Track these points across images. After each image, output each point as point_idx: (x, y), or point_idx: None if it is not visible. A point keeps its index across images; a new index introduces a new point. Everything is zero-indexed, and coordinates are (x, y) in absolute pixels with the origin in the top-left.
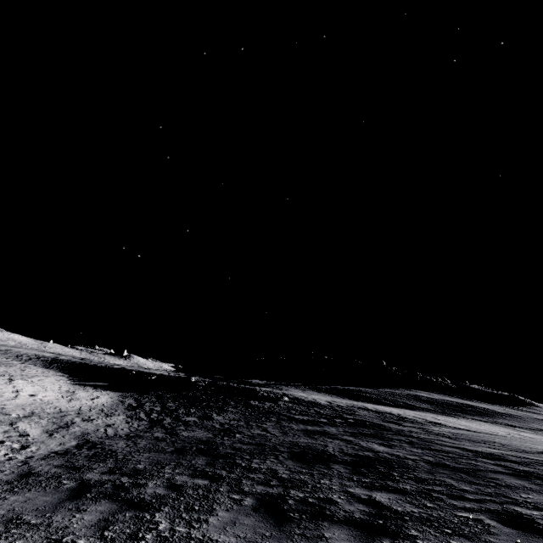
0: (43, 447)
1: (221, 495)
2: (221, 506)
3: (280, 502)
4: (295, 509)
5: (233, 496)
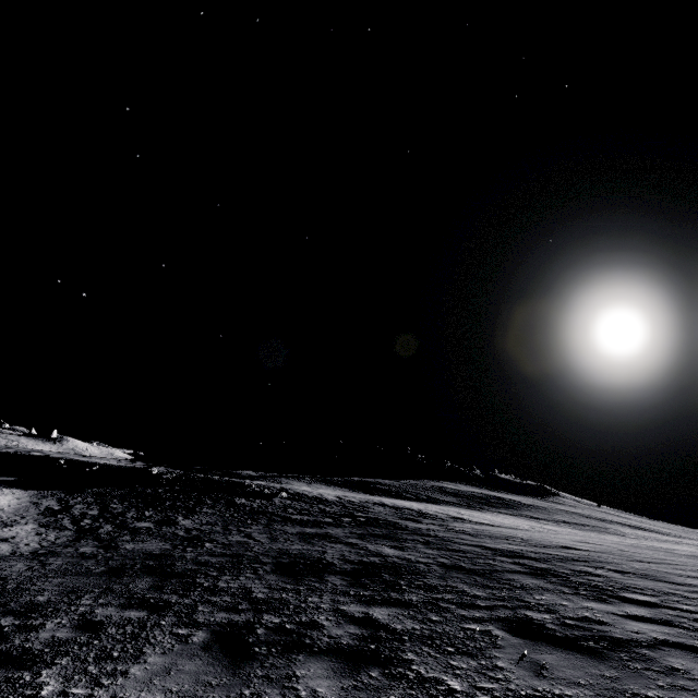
0: None
1: (159, 632)
2: (155, 647)
3: (245, 633)
4: (264, 641)
5: (179, 631)
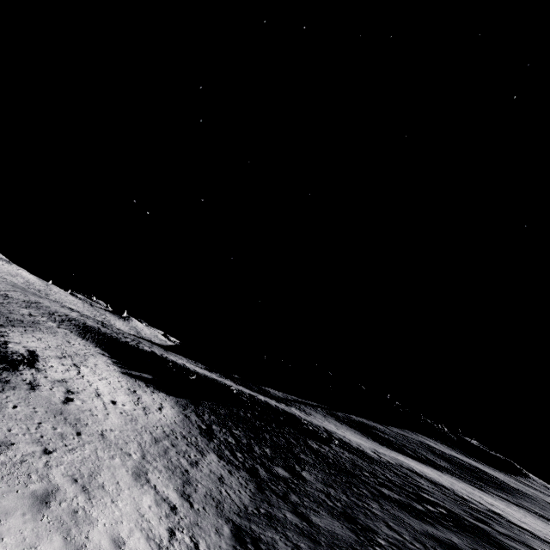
0: (209, 541)
1: None
2: None
3: None
4: None
5: None
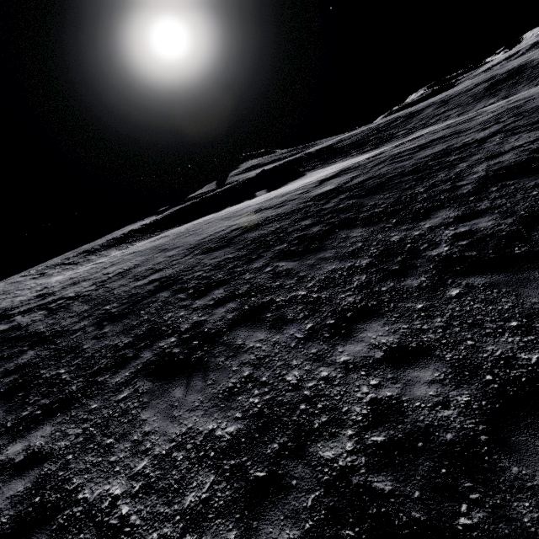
0: None
1: None
2: None
3: None
4: None
5: None
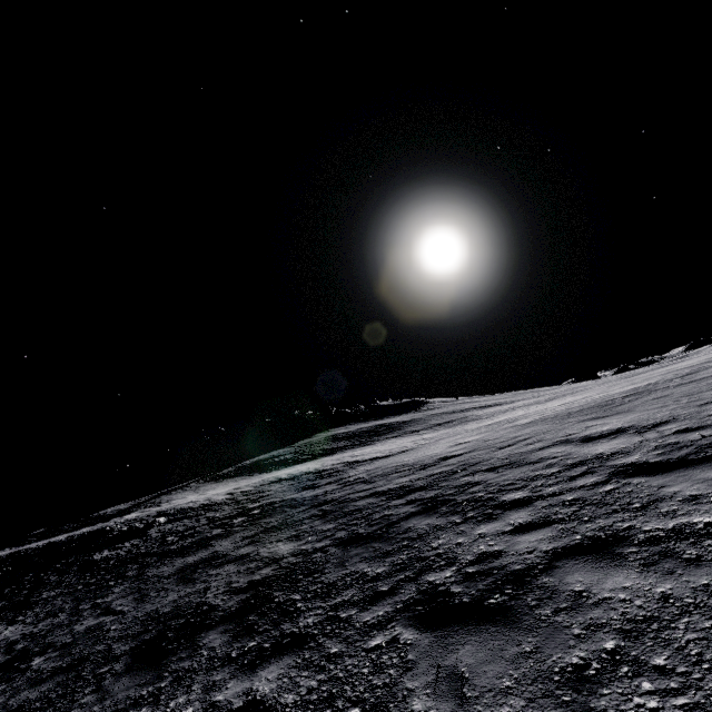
0: None
1: None
2: None
3: None
4: None
5: None
